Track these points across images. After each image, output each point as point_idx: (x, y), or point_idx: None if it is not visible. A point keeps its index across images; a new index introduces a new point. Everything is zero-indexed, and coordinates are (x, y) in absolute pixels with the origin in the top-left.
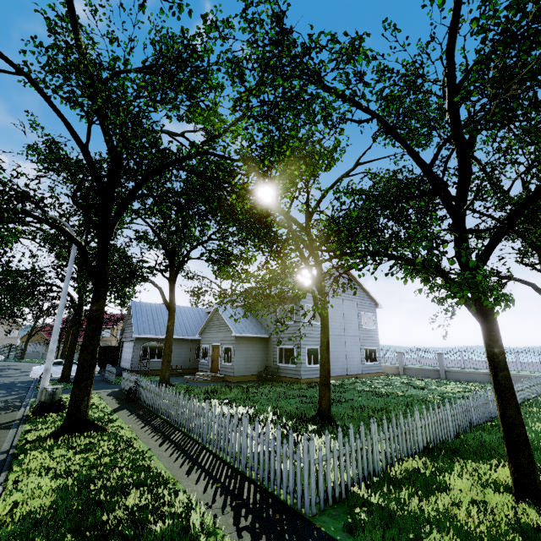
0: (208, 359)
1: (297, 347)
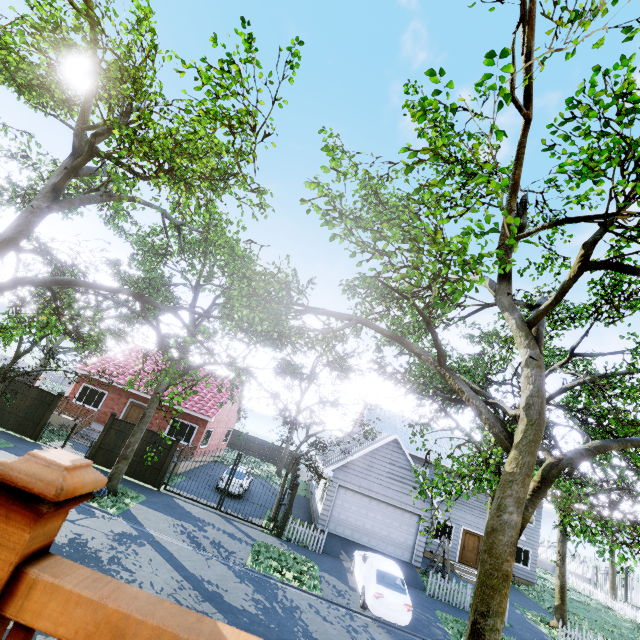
0: (453, 544)
1: (534, 551)
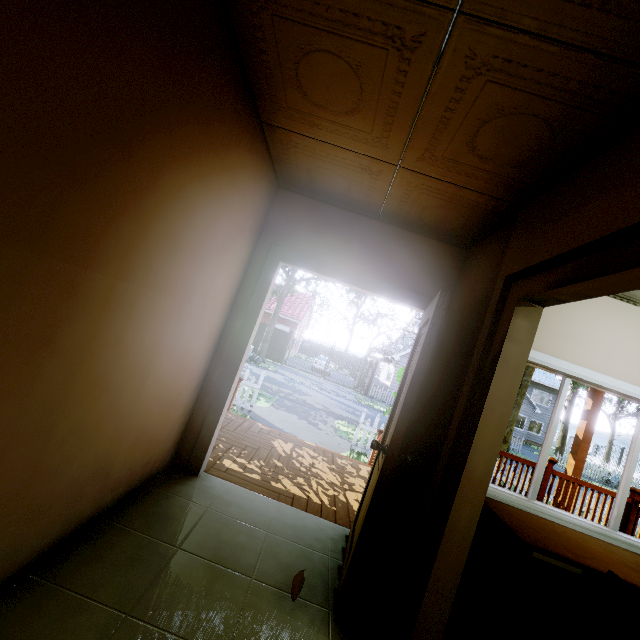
0: None
1: (546, 424)
